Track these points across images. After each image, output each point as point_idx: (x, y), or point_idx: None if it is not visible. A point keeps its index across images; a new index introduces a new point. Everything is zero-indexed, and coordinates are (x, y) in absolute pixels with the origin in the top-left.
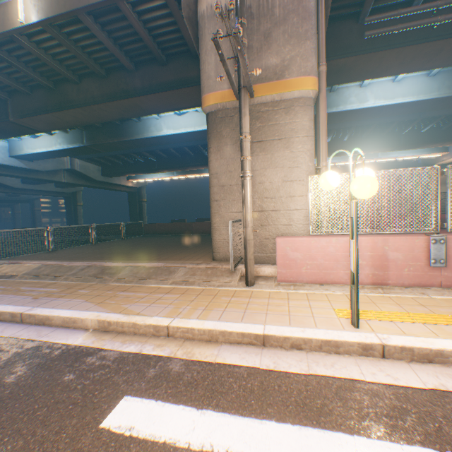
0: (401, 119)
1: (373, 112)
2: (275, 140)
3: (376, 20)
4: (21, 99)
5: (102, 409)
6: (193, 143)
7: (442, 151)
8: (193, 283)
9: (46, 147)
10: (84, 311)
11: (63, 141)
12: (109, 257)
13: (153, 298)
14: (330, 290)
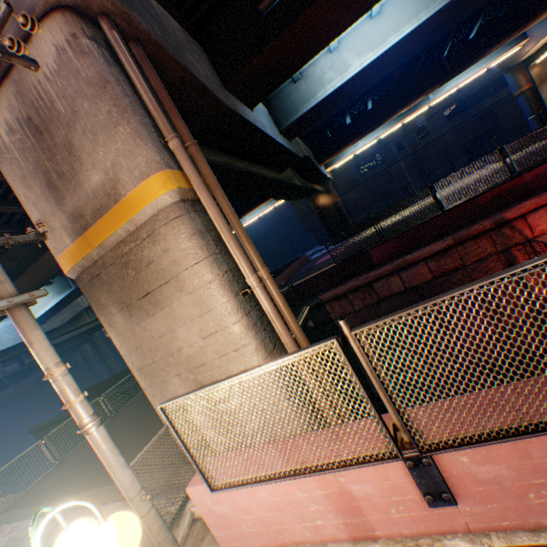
0: (427, 42)
1: (369, 73)
2: (163, 284)
3: None
4: None
5: None
6: None
7: (518, 41)
8: None
9: (43, 308)
10: None
11: (54, 294)
12: (93, 475)
13: None
14: None
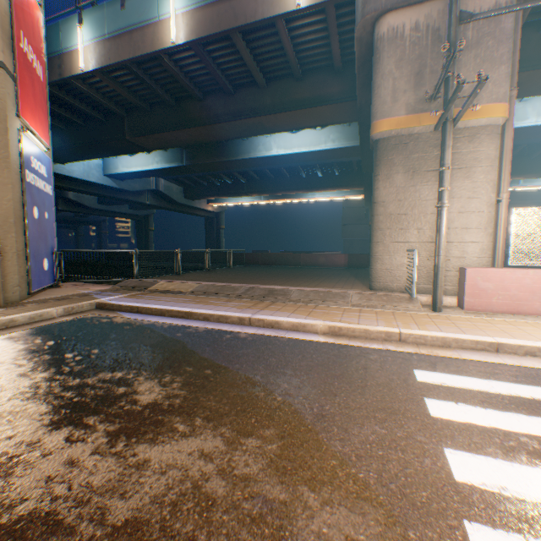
0: None
1: (532, 132)
2: (454, 169)
3: None
4: (138, 117)
5: (406, 374)
6: (293, 164)
7: None
8: (375, 307)
9: (142, 166)
10: (304, 319)
11: (161, 160)
12: (252, 282)
13: (353, 315)
14: (527, 319)
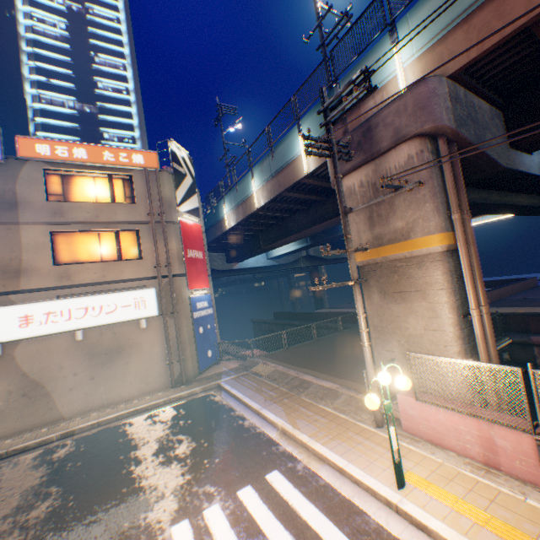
0: None
1: None
2: (412, 291)
3: None
4: (265, 233)
5: (268, 470)
6: None
7: None
8: (344, 412)
9: (285, 250)
10: (279, 417)
11: (295, 243)
12: (313, 365)
13: (313, 418)
14: (434, 454)
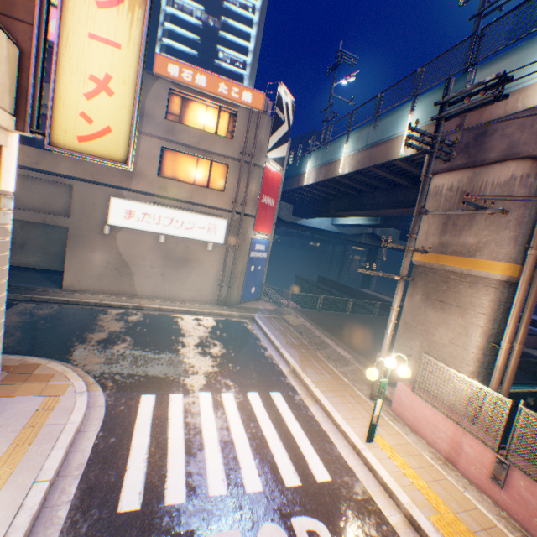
0: None
1: None
2: (453, 305)
3: None
4: (338, 199)
5: (273, 389)
6: None
7: None
8: (347, 377)
9: (351, 221)
10: (293, 359)
11: (364, 218)
12: (336, 333)
13: (320, 371)
14: (407, 435)
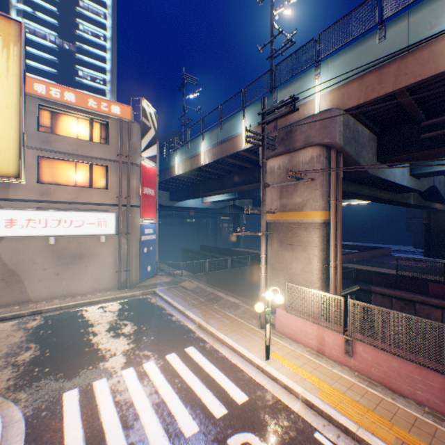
0: None
1: None
2: (298, 245)
3: (432, 123)
4: (204, 183)
5: (187, 346)
6: None
7: None
8: (241, 317)
9: (217, 198)
10: (197, 316)
11: (226, 194)
12: (225, 286)
13: (220, 319)
14: (291, 345)
